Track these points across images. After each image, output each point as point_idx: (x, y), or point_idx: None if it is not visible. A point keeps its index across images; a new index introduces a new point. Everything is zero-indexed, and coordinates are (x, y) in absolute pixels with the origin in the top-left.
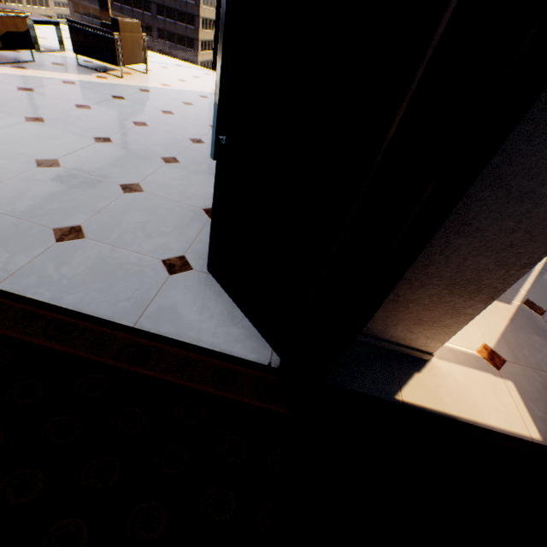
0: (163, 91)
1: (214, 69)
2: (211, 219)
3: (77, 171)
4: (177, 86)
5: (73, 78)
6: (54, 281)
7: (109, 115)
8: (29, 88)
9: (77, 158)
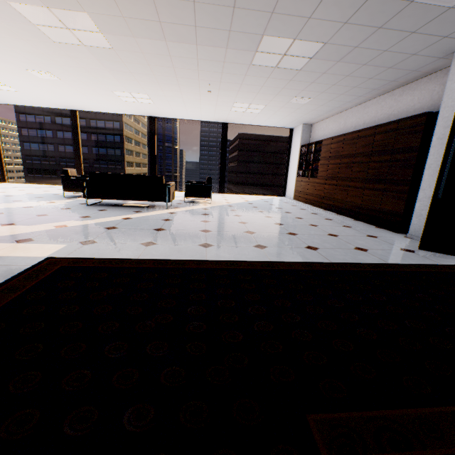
0: (235, 205)
1: (220, 193)
2: (425, 223)
3: (305, 234)
4: (232, 202)
5: (200, 207)
6: (396, 260)
7: (253, 216)
8: (204, 213)
9: (292, 230)
